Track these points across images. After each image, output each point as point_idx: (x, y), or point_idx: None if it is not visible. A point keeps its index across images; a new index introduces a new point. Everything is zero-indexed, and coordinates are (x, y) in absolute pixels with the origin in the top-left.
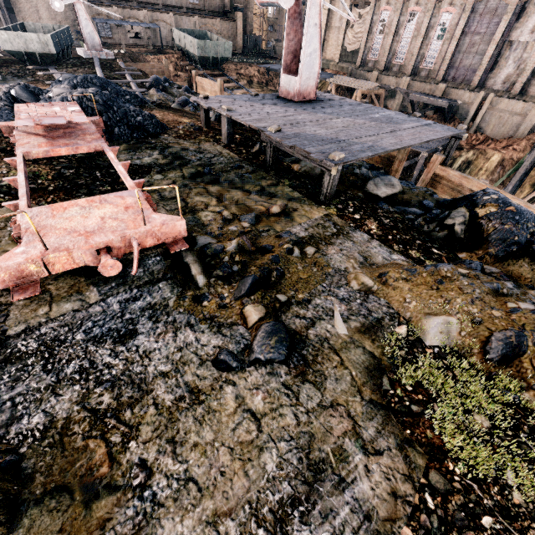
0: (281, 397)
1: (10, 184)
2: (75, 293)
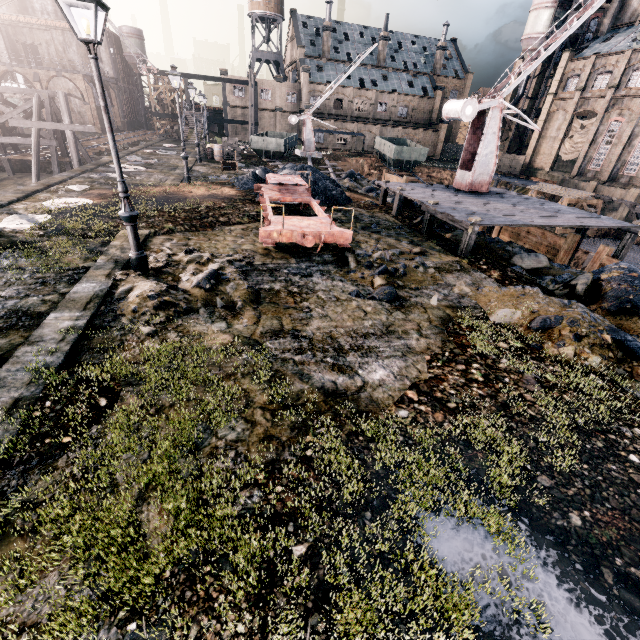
0: (382, 311)
1: (255, 214)
2: (284, 258)
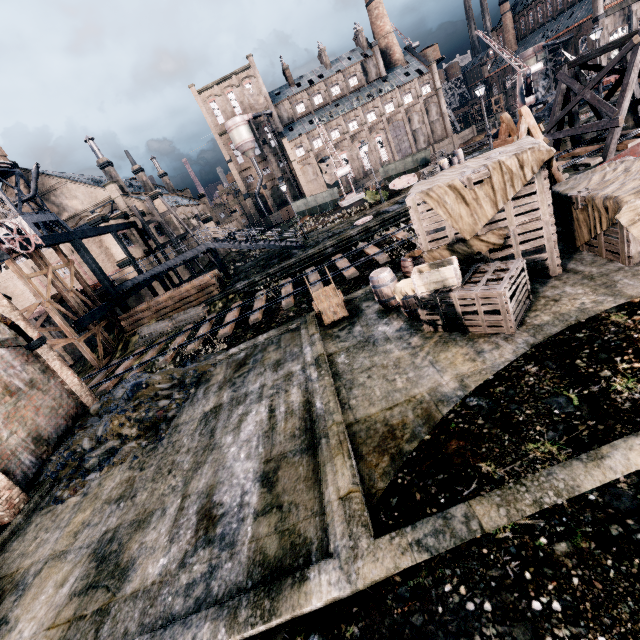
0: None
1: None
2: None
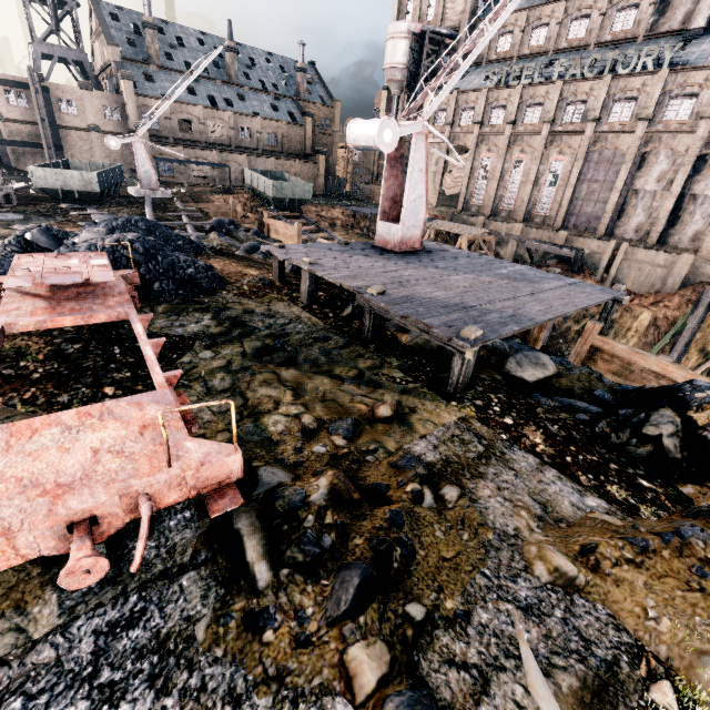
0: None
1: None
2: (11, 610)
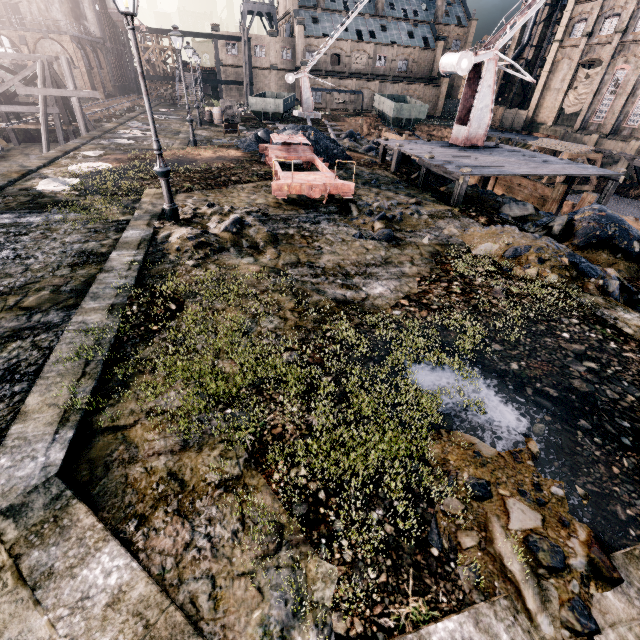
0: (381, 248)
1: (262, 173)
2: (294, 210)
